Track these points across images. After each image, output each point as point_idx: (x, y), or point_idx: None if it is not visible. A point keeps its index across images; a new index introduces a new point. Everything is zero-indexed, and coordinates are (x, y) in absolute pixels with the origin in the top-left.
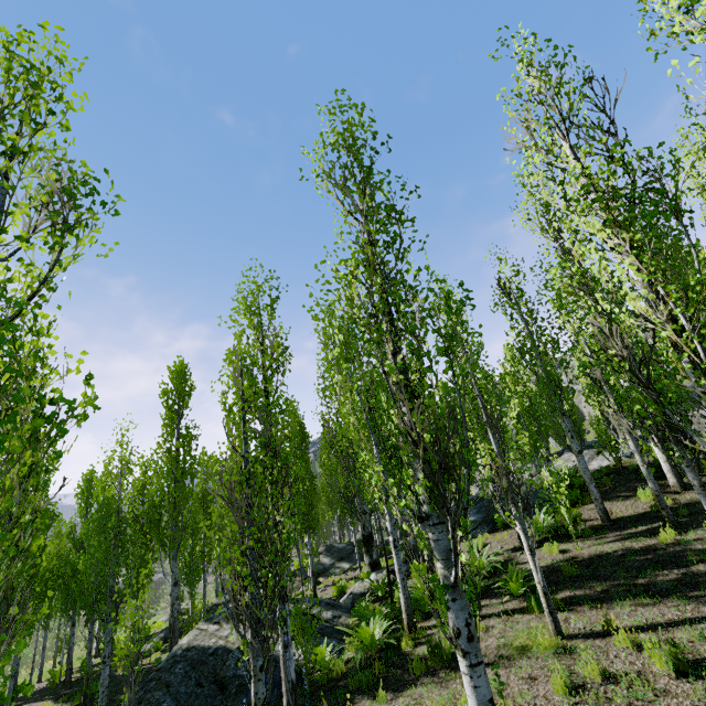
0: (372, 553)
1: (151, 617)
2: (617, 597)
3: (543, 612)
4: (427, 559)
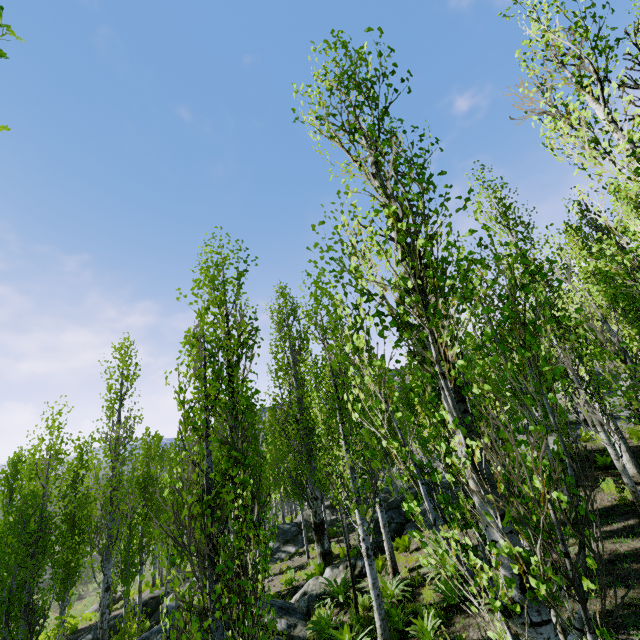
0: (323, 542)
1: (81, 599)
2: (630, 623)
3: None
4: (389, 556)
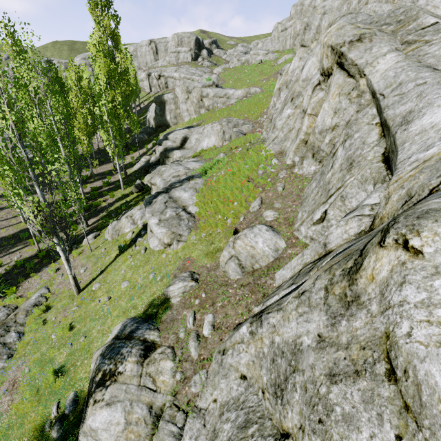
0: None
1: None
2: (35, 193)
3: None
4: None
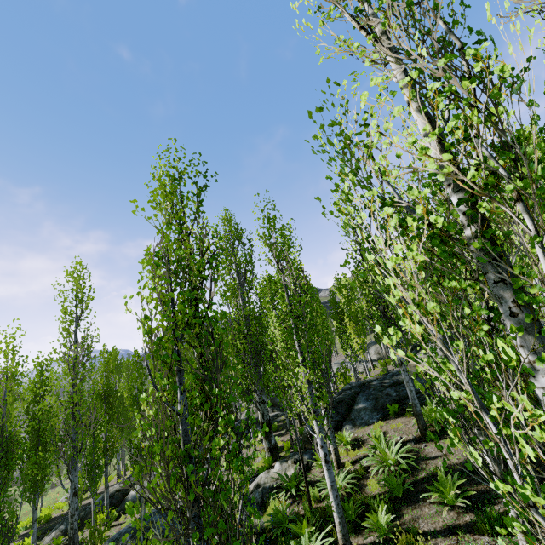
0: (270, 438)
1: (54, 487)
2: None
3: (496, 534)
4: (333, 452)
